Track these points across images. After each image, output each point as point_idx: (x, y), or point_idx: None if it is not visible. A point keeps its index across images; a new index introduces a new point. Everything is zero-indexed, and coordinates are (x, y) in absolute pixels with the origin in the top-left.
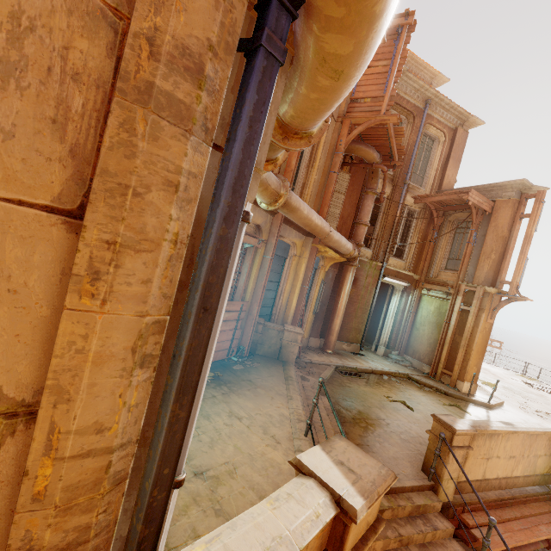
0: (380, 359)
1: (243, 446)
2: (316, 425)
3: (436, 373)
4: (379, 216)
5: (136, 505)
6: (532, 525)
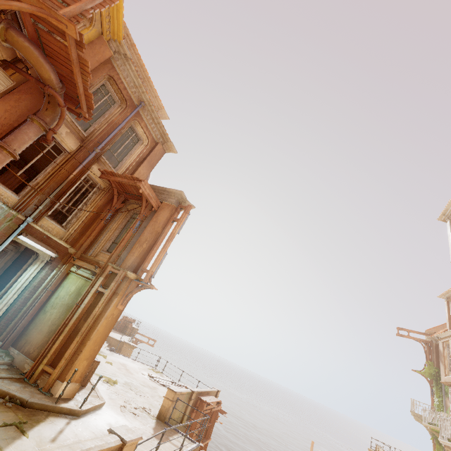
0: None
1: None
2: None
3: (35, 372)
4: (50, 166)
5: None
6: None
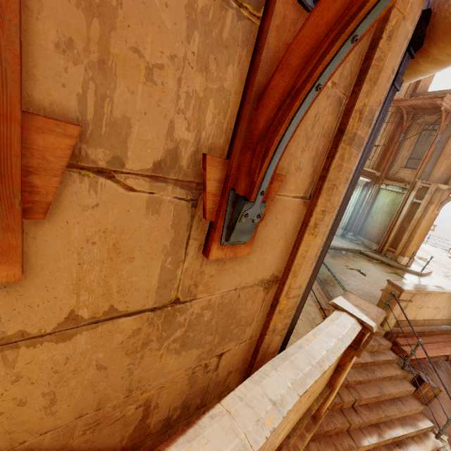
0: (338, 238)
1: None
2: None
3: (383, 250)
4: None
5: None
6: (441, 347)
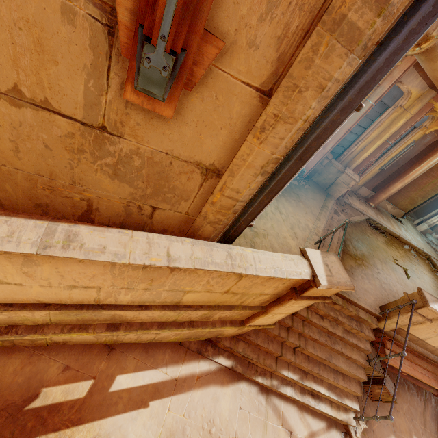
0: (414, 233)
1: (276, 227)
2: (325, 243)
3: None
4: None
5: (233, 223)
6: (434, 379)
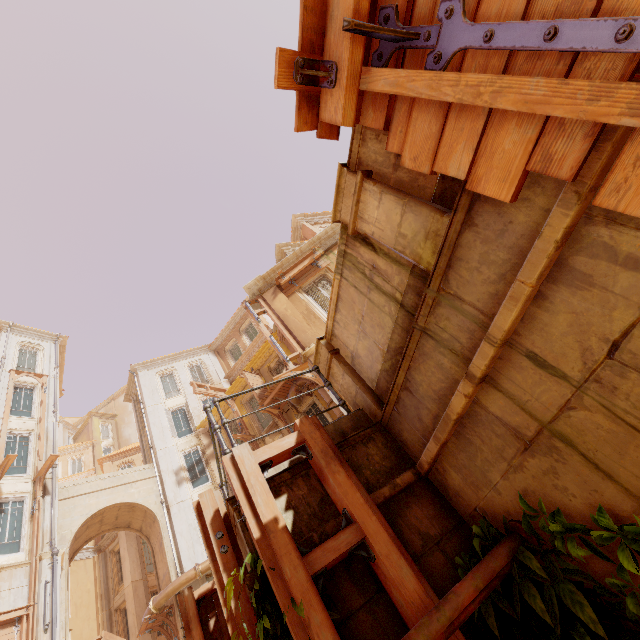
0: None
1: None
2: None
3: None
4: None
5: None
6: None
